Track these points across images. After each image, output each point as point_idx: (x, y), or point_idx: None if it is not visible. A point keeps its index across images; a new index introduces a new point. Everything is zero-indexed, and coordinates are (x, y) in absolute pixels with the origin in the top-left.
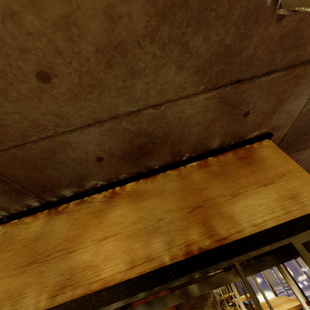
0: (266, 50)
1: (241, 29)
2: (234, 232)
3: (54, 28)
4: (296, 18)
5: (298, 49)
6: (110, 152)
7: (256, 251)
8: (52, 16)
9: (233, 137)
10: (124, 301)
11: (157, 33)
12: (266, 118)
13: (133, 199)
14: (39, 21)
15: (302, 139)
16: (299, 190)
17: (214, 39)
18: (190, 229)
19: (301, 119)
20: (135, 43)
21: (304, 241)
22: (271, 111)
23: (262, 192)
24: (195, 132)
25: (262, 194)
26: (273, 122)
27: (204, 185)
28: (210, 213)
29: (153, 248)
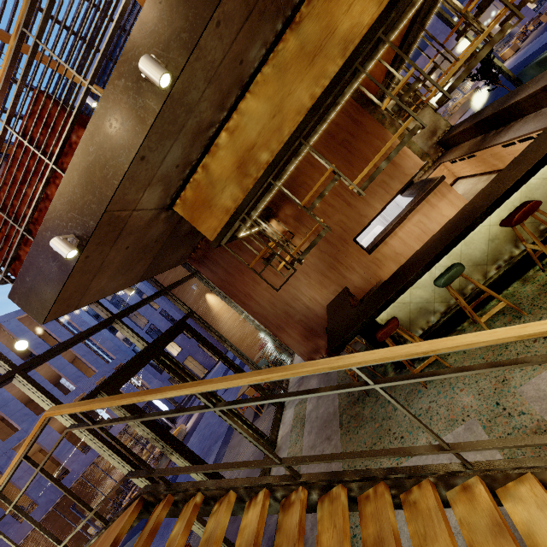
0: None
1: None
2: None
3: None
4: None
5: None
6: None
7: None
8: None
9: None
10: (384, 26)
11: None
12: None
13: None
14: None
15: None
16: None
17: None
18: None
19: None
20: None
21: None
22: None
23: None
24: None
25: None
26: None
27: None
28: None
29: None
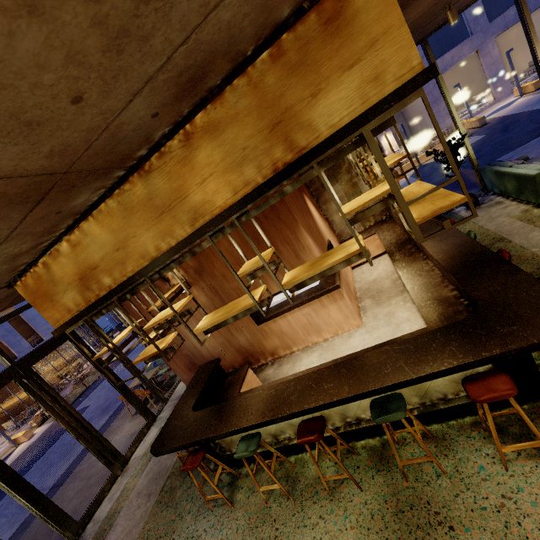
0: None
1: None
2: (312, 140)
3: (64, 69)
4: None
5: None
6: (162, 105)
7: (331, 150)
8: (58, 63)
9: None
10: (239, 213)
11: None
12: None
13: (211, 135)
14: (53, 74)
15: None
16: (387, 63)
17: None
18: (273, 149)
19: None
20: (132, 19)
21: (373, 128)
22: None
23: (345, 81)
24: (248, 24)
25: (344, 84)
26: None
27: (281, 91)
28: (291, 126)
29: (247, 175)
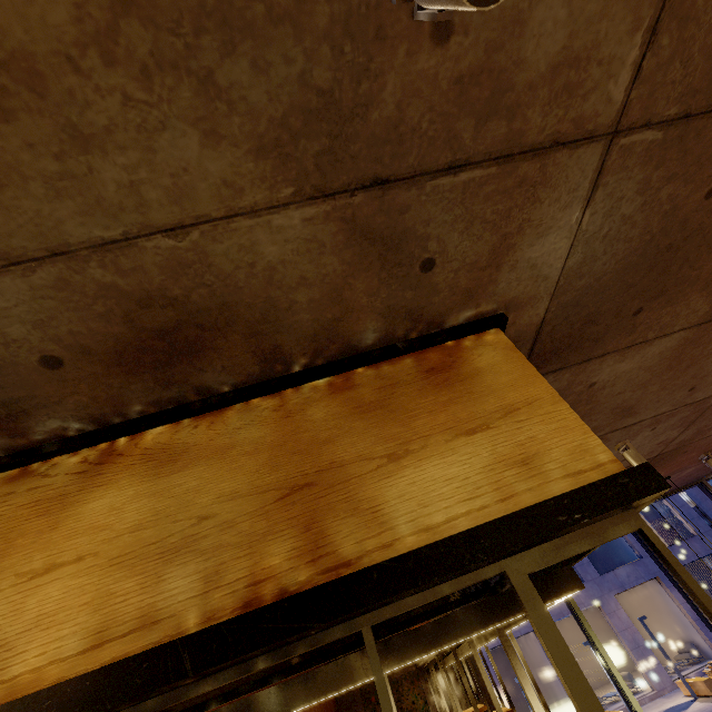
0: (429, 111)
1: (348, 54)
2: (373, 548)
3: None
4: (481, 40)
5: (510, 115)
6: (79, 346)
7: (421, 596)
8: None
9: (412, 320)
10: None
11: (117, 40)
12: (482, 278)
13: (153, 467)
14: None
15: (589, 334)
16: (543, 444)
17: (283, 72)
18: (270, 541)
19: (570, 285)
20: (60, 60)
21: (535, 568)
22: (488, 262)
23: (459, 449)
24: (306, 305)
25: (458, 454)
26: (504, 288)
27: (331, 432)
28: (330, 500)
29: (166, 592)
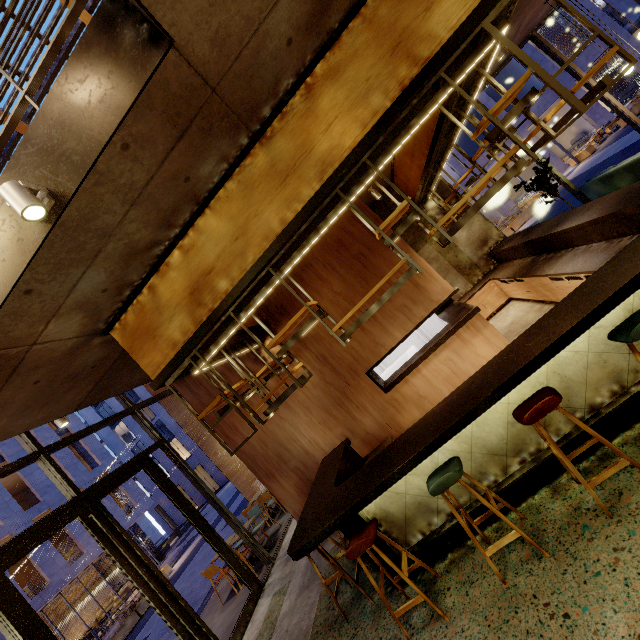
0: None
1: None
2: (435, 48)
3: None
4: None
5: None
6: (297, 26)
7: (456, 54)
8: None
9: None
10: (370, 151)
11: None
12: None
13: (332, 79)
14: None
15: None
16: None
17: None
18: (397, 70)
19: None
20: None
21: (492, 19)
22: None
23: None
24: None
25: None
26: None
27: (395, 17)
28: (410, 43)
29: (374, 105)
